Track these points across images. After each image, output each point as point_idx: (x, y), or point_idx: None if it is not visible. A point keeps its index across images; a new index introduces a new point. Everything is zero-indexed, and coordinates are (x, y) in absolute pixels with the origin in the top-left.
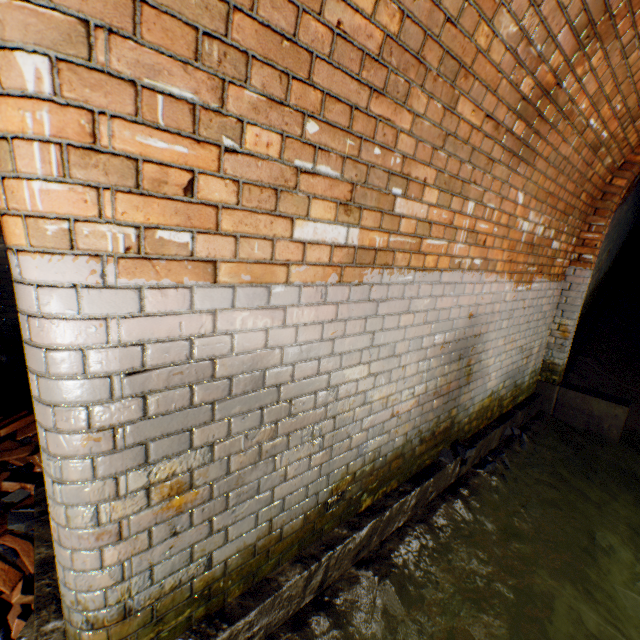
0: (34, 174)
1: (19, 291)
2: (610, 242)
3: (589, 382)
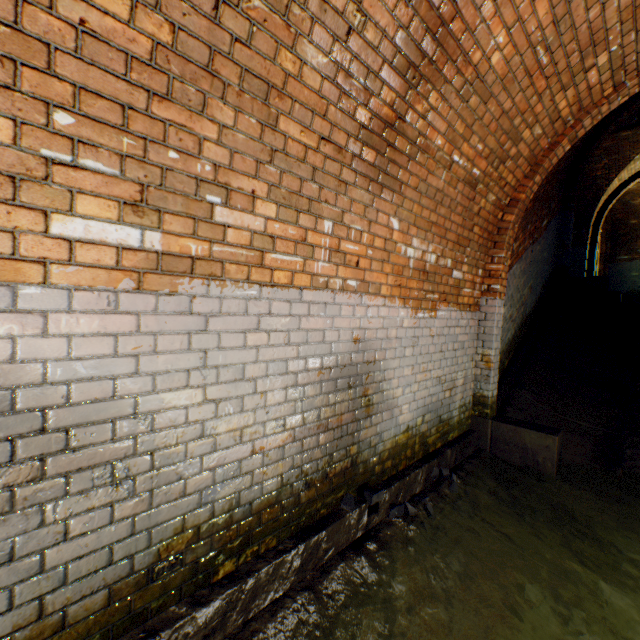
0: None
1: None
2: (530, 278)
3: (526, 415)
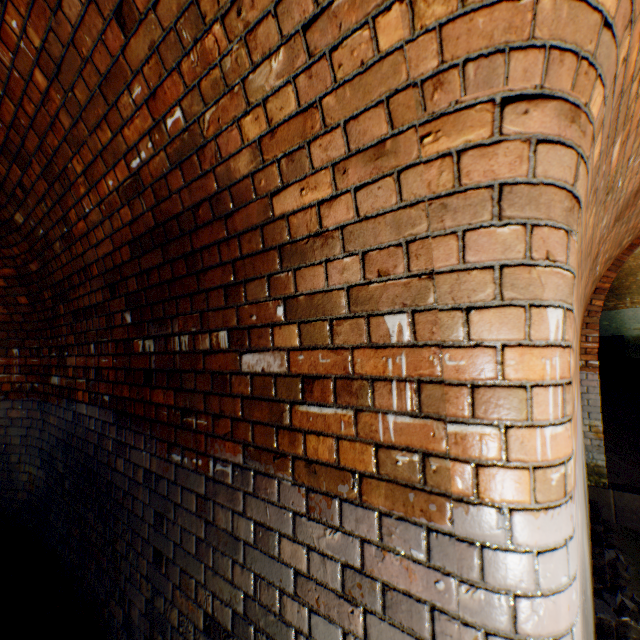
0: (546, 419)
1: (495, 560)
2: None
3: (623, 478)
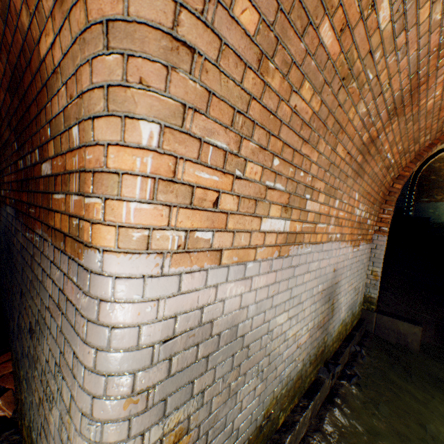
0: (133, 197)
1: (94, 280)
2: None
3: (391, 308)
